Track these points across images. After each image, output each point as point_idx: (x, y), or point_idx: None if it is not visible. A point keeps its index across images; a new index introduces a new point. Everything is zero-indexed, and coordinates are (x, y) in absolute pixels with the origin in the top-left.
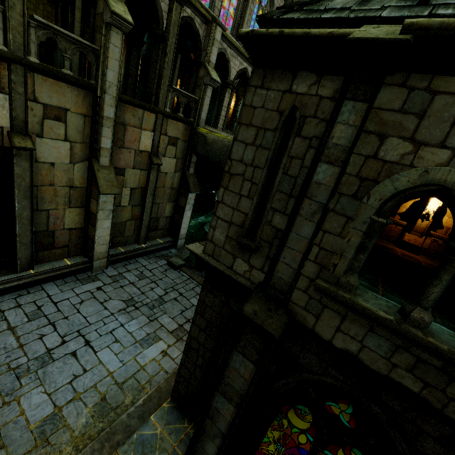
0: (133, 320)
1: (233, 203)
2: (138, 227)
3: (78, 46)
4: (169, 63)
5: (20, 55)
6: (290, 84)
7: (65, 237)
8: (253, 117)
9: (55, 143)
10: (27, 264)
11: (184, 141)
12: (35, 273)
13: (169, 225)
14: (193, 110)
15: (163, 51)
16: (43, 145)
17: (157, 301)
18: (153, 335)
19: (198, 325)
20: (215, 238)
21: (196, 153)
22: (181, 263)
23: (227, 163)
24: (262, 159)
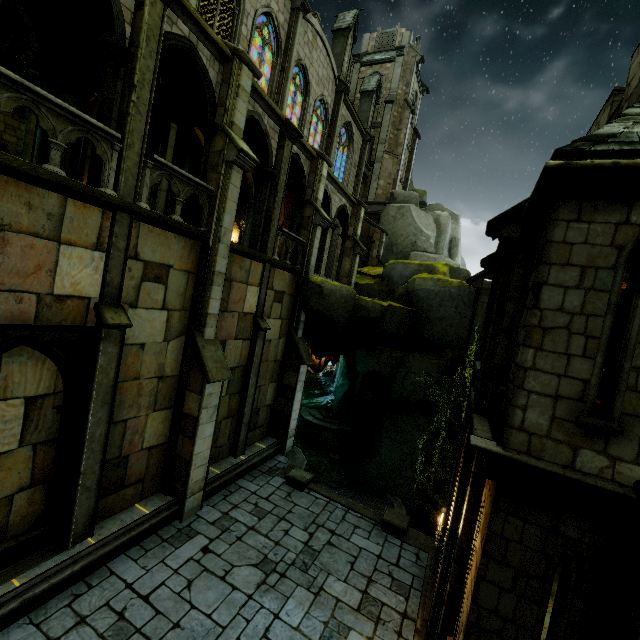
0: (288, 600)
1: (556, 368)
2: (235, 428)
3: (193, 188)
4: (279, 203)
5: (129, 201)
6: (625, 216)
7: (142, 463)
8: (571, 255)
9: (149, 314)
10: (84, 528)
11: (290, 294)
12: (99, 542)
13: (270, 418)
14: (299, 255)
15: (272, 190)
16: (135, 318)
17: (306, 554)
18: (333, 623)
19: (495, 582)
20: (529, 423)
21: (307, 310)
22: (309, 477)
23: (534, 314)
24: (599, 304)
